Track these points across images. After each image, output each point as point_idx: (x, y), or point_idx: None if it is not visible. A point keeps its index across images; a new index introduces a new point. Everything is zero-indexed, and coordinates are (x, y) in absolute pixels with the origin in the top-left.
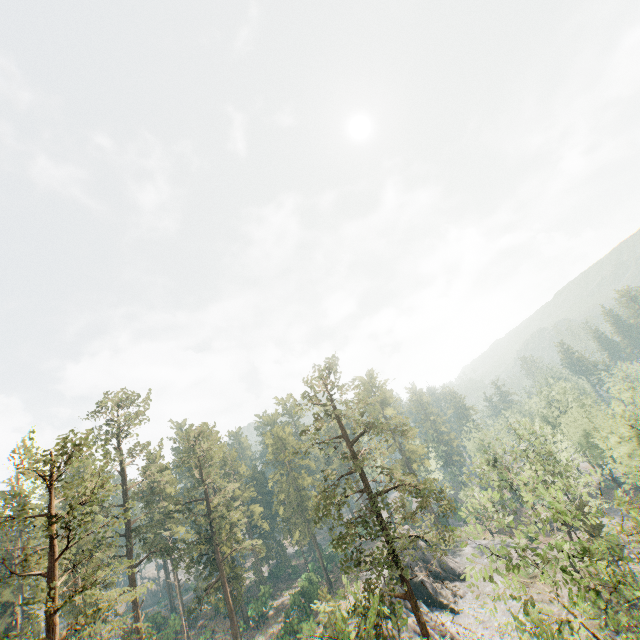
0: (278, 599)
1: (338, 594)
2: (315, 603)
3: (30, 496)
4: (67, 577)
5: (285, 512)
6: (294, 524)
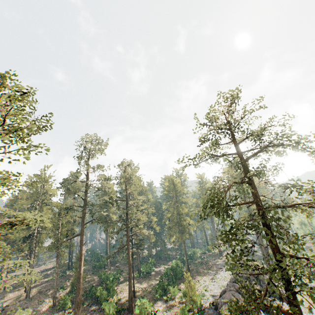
0: (158, 268)
1: (193, 278)
2: (178, 278)
3: (47, 179)
4: (1, 196)
5: (169, 223)
6: (173, 231)
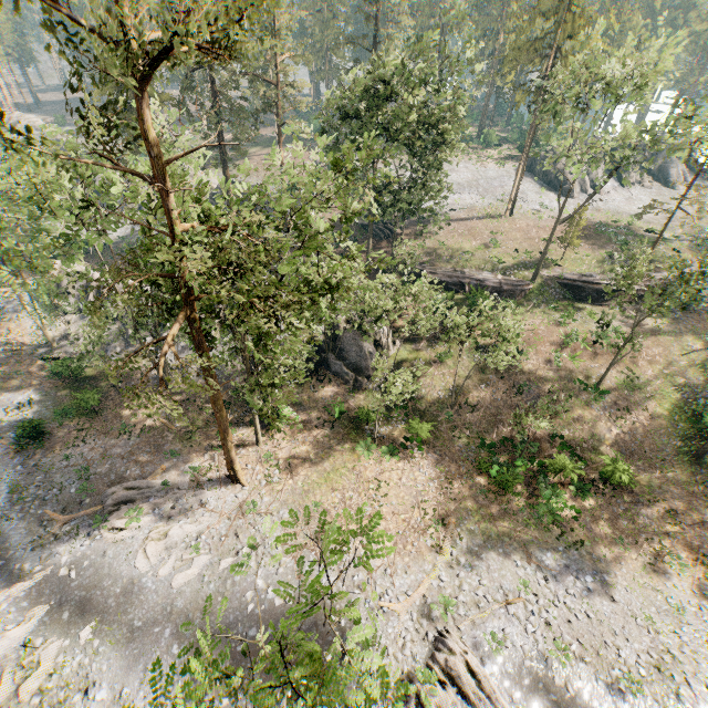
0: None
1: None
2: None
3: None
4: None
5: None
6: None
